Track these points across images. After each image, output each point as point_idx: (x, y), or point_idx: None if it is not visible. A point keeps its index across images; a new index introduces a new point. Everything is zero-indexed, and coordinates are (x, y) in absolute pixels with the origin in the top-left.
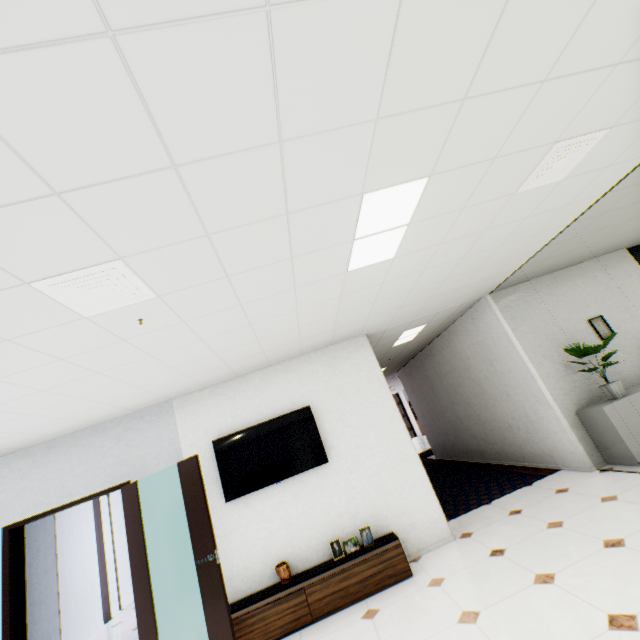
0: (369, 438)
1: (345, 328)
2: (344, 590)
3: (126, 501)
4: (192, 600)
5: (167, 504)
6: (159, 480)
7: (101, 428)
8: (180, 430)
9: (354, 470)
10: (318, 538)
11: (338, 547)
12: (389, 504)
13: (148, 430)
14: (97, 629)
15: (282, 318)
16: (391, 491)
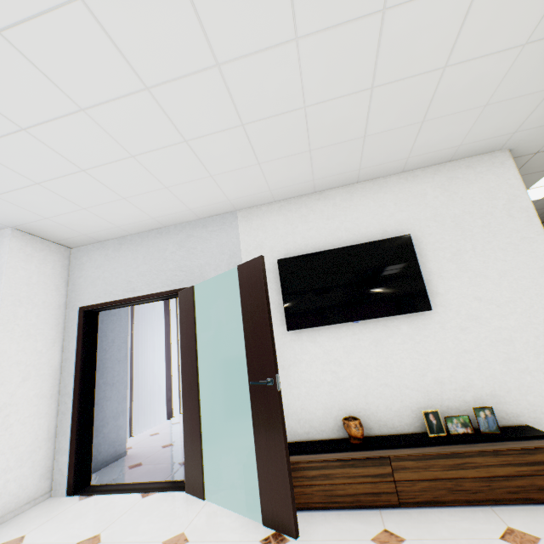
0: (499, 291)
1: (497, 114)
2: (453, 482)
3: (182, 306)
4: (240, 425)
5: (222, 319)
6: (216, 293)
7: (165, 232)
8: (242, 245)
9: (468, 329)
10: (403, 402)
11: (436, 421)
12: (524, 386)
13: (209, 240)
14: (161, 422)
15: (440, 9)
16: (530, 370)
